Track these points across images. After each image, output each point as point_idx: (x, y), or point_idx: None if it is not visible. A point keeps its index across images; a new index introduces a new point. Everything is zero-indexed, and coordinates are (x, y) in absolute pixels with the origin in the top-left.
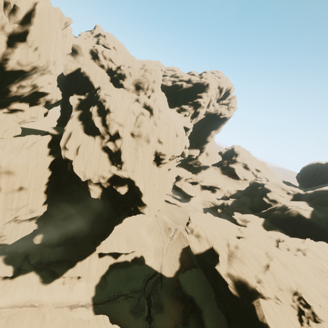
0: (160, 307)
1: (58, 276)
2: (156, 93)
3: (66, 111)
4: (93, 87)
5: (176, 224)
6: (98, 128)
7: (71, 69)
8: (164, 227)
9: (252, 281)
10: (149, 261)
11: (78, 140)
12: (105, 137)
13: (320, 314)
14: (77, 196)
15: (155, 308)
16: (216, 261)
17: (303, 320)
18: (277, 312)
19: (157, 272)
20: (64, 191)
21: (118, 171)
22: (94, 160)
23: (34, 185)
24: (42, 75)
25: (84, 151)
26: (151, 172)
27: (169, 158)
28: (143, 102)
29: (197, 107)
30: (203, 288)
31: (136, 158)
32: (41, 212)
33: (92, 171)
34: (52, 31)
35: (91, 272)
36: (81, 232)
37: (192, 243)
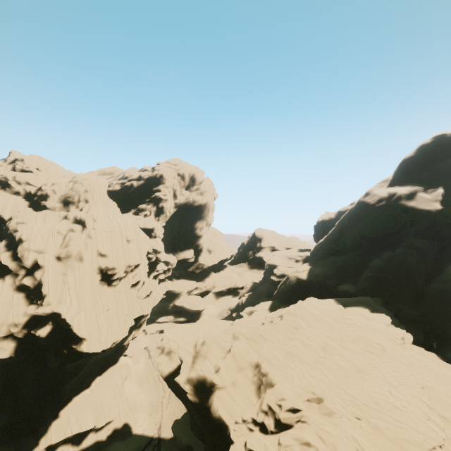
0: None
1: None
2: (91, 202)
3: None
4: (3, 220)
5: None
6: (8, 266)
7: None
8: None
9: (210, 373)
10: (140, 427)
11: None
12: (20, 273)
13: (276, 375)
14: None
15: None
16: (179, 371)
17: (261, 391)
18: (233, 397)
19: (153, 438)
20: None
21: (38, 309)
22: (1, 307)
23: None
24: None
25: None
26: (101, 296)
27: (123, 270)
28: (72, 217)
29: (157, 202)
30: None
31: (64, 285)
32: None
33: None
34: None
35: None
36: None
37: (162, 364)
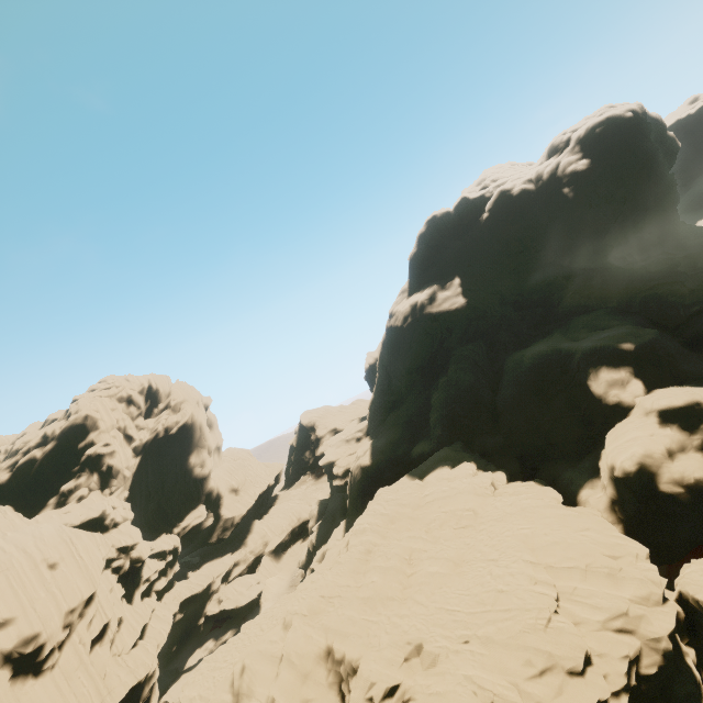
0: None
1: None
2: None
3: None
4: None
5: None
6: None
7: None
8: None
9: None
10: None
11: None
12: None
13: (355, 650)
14: None
15: None
16: None
17: (344, 693)
18: None
19: None
20: None
21: None
22: None
23: None
24: None
25: None
26: None
27: (60, 626)
28: None
29: (97, 464)
30: None
31: None
32: None
33: None
34: None
35: None
36: None
37: None
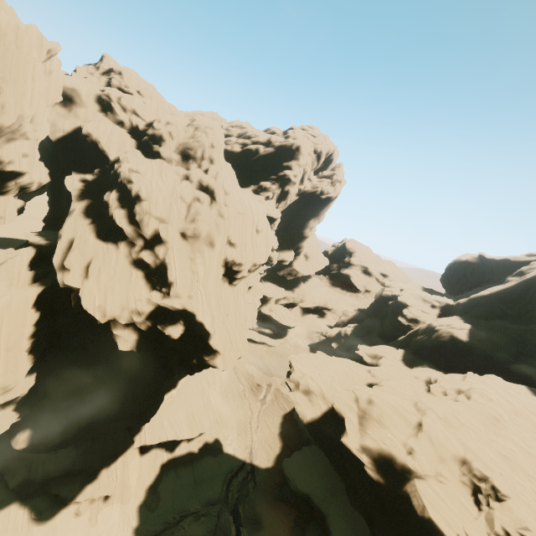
0: (256, 522)
1: (66, 502)
2: (217, 164)
3: (60, 203)
4: (107, 159)
5: (268, 376)
6: (122, 229)
7: (64, 129)
8: (249, 385)
9: (401, 452)
10: (230, 446)
11: (87, 252)
12: (137, 243)
13: (503, 488)
14: (92, 350)
15: (247, 526)
16: (340, 429)
17: (480, 501)
18: (442, 497)
19: (245, 463)
20: (67, 345)
21: (165, 300)
22: (118, 284)
23: (7, 341)
24: (10, 142)
25: (99, 271)
26: (221, 296)
27: (248, 268)
28: (197, 180)
29: (284, 183)
30: (323, 476)
31: (193, 275)
32: (25, 390)
33: (117, 305)
34: (24, 64)
35: (128, 484)
36: (104, 415)
37: (300, 405)
